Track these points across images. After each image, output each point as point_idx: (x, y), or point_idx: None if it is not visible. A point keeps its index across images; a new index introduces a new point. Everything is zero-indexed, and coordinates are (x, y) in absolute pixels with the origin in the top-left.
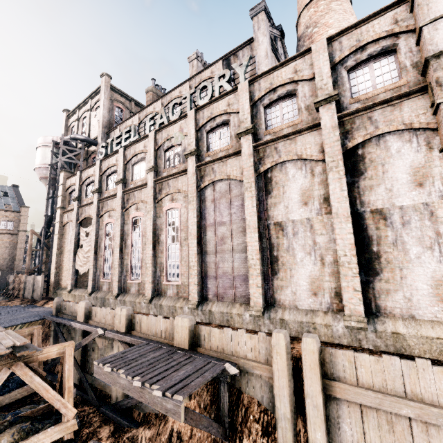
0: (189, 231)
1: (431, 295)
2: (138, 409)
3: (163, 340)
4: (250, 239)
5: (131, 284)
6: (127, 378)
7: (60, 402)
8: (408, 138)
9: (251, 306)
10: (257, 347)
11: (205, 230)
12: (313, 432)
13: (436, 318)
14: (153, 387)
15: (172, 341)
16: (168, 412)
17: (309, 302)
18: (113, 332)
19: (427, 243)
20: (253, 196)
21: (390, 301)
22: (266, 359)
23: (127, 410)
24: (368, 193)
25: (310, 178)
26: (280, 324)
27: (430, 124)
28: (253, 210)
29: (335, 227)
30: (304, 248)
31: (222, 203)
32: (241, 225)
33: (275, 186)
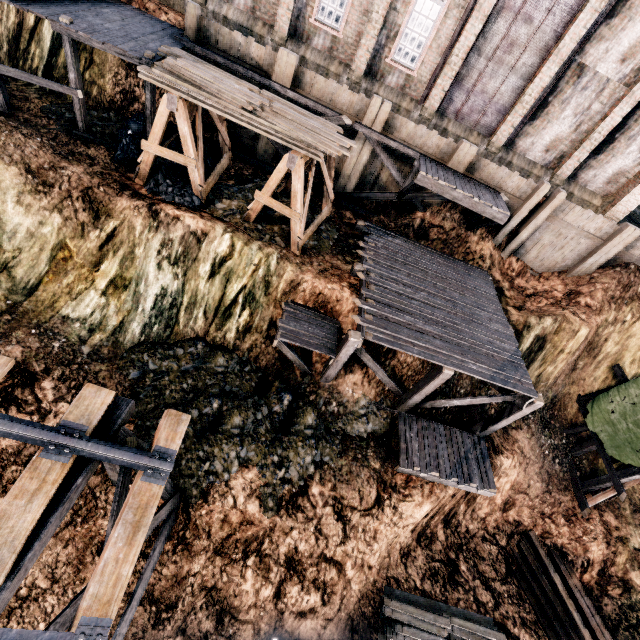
0: (481, 1)
1: (607, 178)
2: (368, 202)
3: (430, 156)
4: (546, 71)
5: (315, 30)
6: (462, 194)
7: (330, 189)
8: None
9: (493, 142)
10: (520, 187)
11: (498, 13)
12: (523, 234)
13: (595, 190)
14: (487, 204)
15: (441, 160)
16: (495, 219)
17: (538, 155)
18: (368, 128)
19: None
20: (598, 12)
21: (585, 174)
22: (521, 196)
23: (354, 201)
24: None
25: None
26: (505, 166)
27: None
28: (580, 34)
29: (619, 105)
30: (577, 108)
31: None
32: (547, 40)
33: (625, 12)
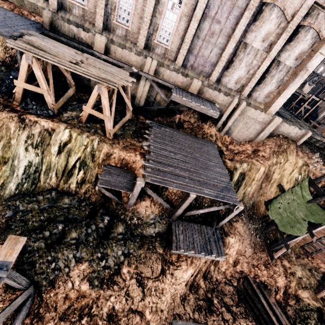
0: (195, 13)
1: (265, 95)
2: (152, 111)
3: (179, 87)
4: (230, 46)
5: (117, 26)
6: (195, 104)
7: (129, 104)
8: (313, 37)
9: (210, 80)
10: (224, 100)
11: (204, 19)
12: (229, 123)
13: (260, 101)
14: (208, 109)
15: (185, 88)
16: (212, 116)
17: (232, 85)
18: (146, 73)
19: (278, 80)
20: (248, 19)
21: (255, 94)
22: (225, 104)
23: (144, 110)
24: (284, 52)
25: (276, 27)
26: (218, 91)
27: (322, 37)
28: (242, 28)
29: (265, 61)
30: (246, 63)
31: (227, 5)
32: (228, 31)
33: (261, 19)
